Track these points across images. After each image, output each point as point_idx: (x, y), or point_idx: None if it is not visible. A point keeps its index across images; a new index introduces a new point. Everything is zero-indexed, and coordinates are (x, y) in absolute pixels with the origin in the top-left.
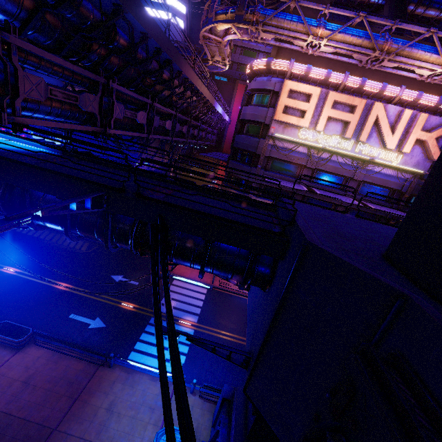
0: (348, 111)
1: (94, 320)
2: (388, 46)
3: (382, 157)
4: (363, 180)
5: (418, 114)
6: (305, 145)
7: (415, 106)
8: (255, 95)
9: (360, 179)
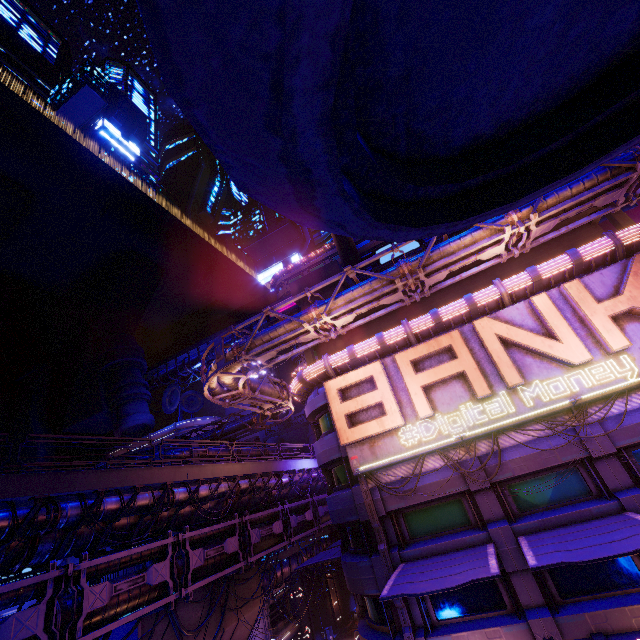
0: (448, 359)
1: None
2: (406, 267)
3: (590, 382)
4: (619, 446)
5: (561, 289)
6: (432, 451)
7: (547, 284)
8: (319, 421)
9: (609, 448)
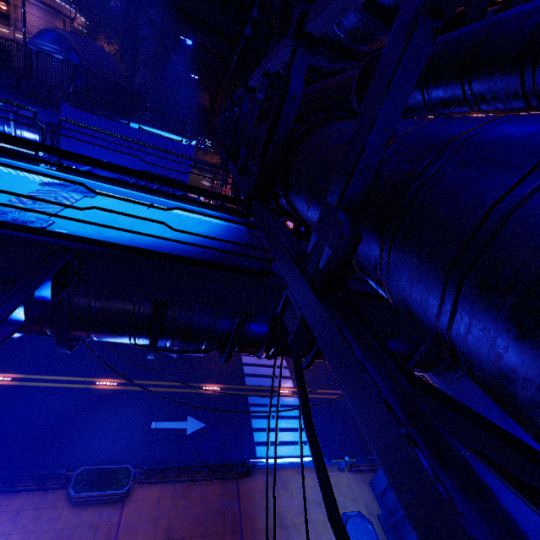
0: None
1: (186, 421)
2: None
3: None
4: None
5: None
6: None
7: None
8: None
9: None
